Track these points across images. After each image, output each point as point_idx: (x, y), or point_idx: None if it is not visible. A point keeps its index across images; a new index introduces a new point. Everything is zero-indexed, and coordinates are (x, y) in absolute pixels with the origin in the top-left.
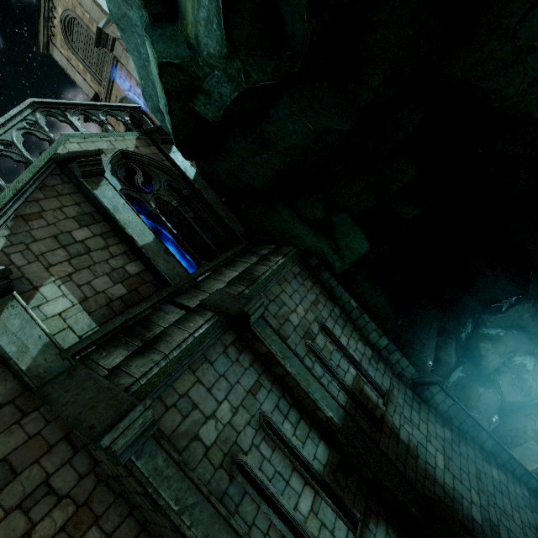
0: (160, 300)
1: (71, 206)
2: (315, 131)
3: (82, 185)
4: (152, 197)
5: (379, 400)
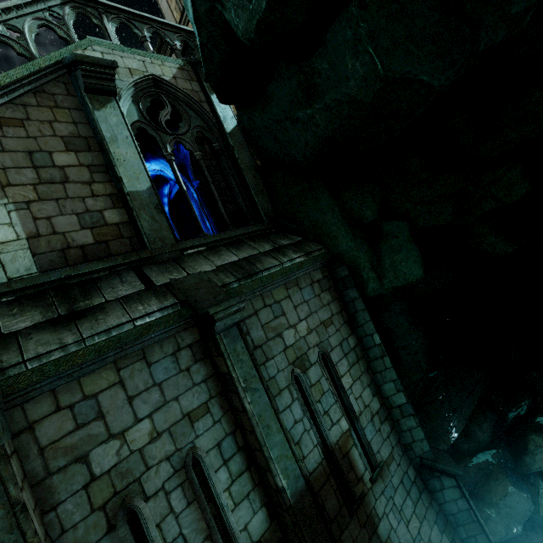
0: (126, 264)
1: (66, 123)
2: (386, 76)
3: (85, 101)
4: (172, 141)
5: (366, 472)
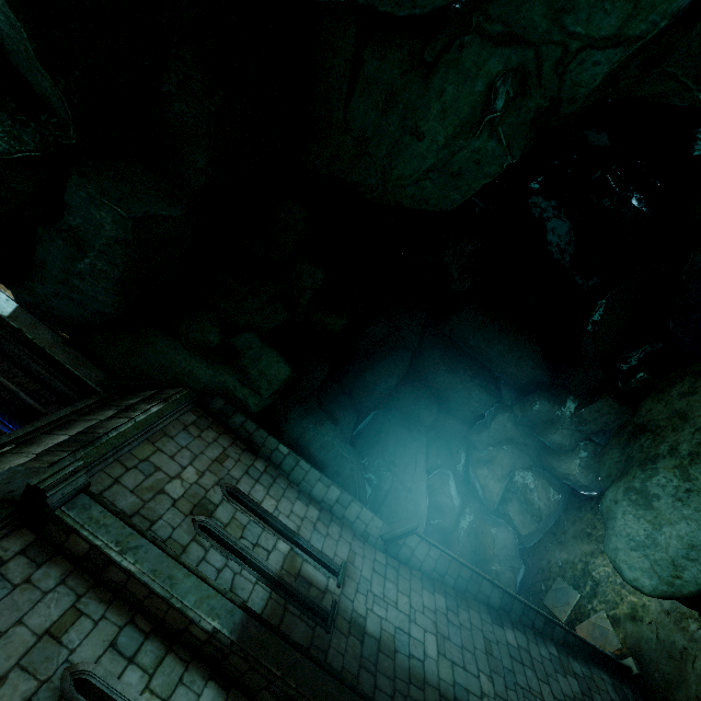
0: None
1: None
2: (131, 217)
3: None
4: None
5: (330, 581)
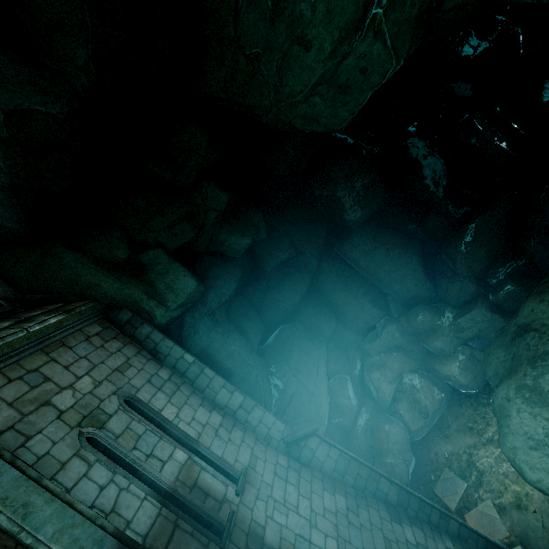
0: None
1: None
2: None
3: None
4: None
5: (229, 489)
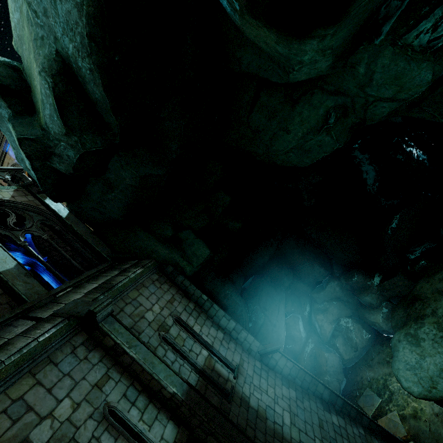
0: (13, 317)
1: None
2: (140, 175)
3: None
4: (23, 234)
5: (230, 374)
